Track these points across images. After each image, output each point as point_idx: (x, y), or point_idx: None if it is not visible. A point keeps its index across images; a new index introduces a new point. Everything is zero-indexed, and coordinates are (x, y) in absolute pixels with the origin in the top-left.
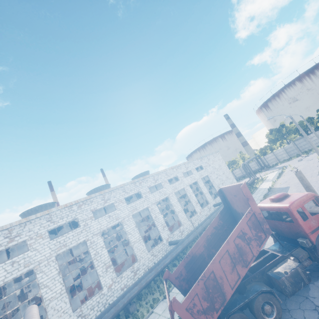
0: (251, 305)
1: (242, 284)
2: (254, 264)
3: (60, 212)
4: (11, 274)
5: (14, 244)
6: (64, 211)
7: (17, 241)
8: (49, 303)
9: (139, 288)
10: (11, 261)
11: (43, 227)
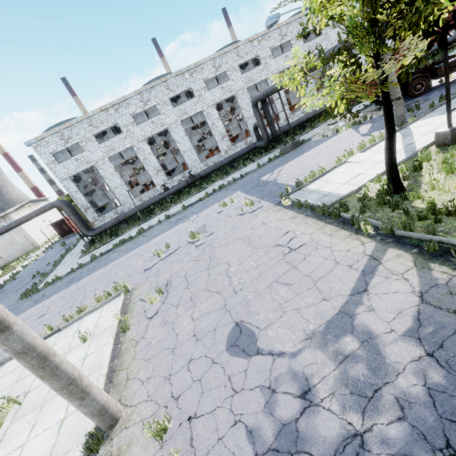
0: (408, 86)
1: (408, 73)
2: (425, 66)
3: (244, 47)
4: (223, 96)
5: (219, 74)
6: (247, 47)
7: (221, 72)
8: (248, 120)
9: (314, 114)
10: (220, 86)
11: (234, 61)
